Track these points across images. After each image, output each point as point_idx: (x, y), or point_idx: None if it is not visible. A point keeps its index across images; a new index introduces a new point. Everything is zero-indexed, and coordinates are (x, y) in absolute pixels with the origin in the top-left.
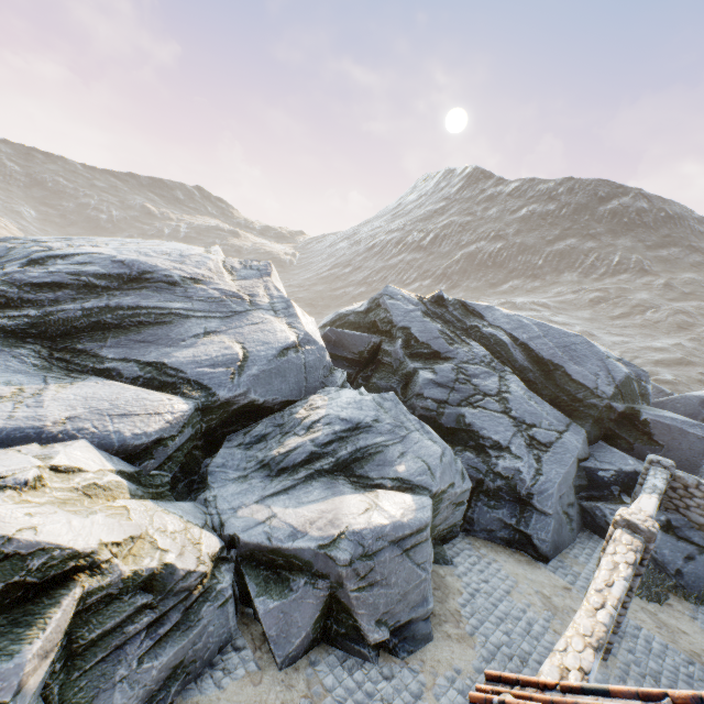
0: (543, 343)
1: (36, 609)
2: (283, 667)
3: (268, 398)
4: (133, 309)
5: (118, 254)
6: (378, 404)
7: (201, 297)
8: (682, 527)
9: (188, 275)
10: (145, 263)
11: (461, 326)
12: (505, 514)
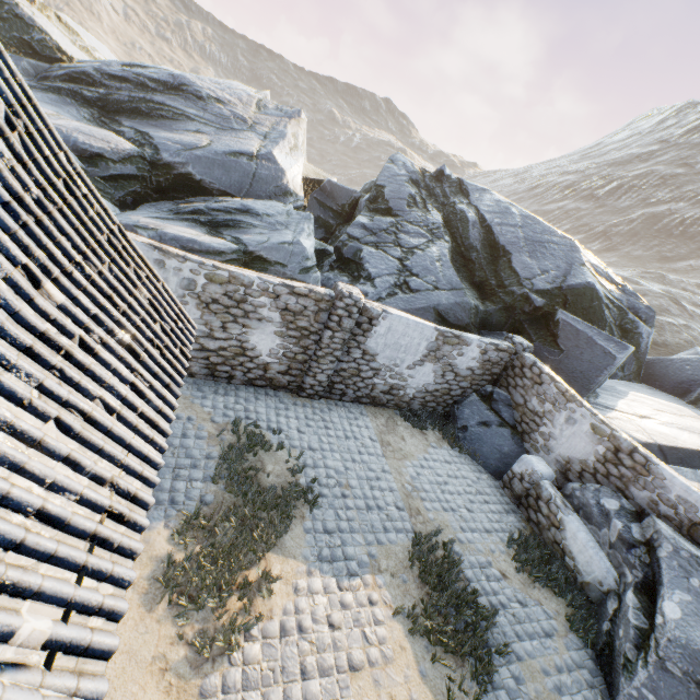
0: (512, 232)
1: None
2: None
3: (205, 179)
4: (160, 105)
5: (179, 74)
6: (289, 214)
7: (214, 112)
8: (500, 401)
9: (216, 96)
10: (187, 79)
11: (443, 201)
12: None
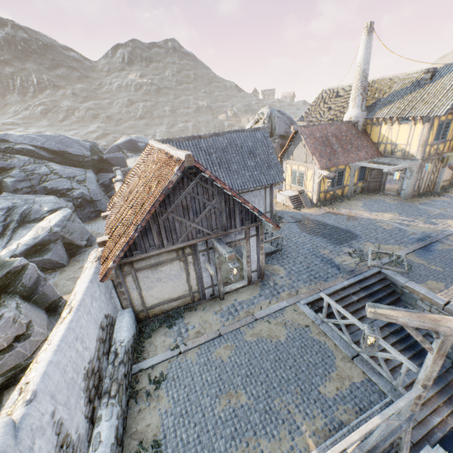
0: (50, 144)
1: (3, 263)
2: (68, 265)
3: None
4: None
5: None
6: (5, 199)
7: None
8: None
9: None
10: None
11: None
12: (89, 209)
